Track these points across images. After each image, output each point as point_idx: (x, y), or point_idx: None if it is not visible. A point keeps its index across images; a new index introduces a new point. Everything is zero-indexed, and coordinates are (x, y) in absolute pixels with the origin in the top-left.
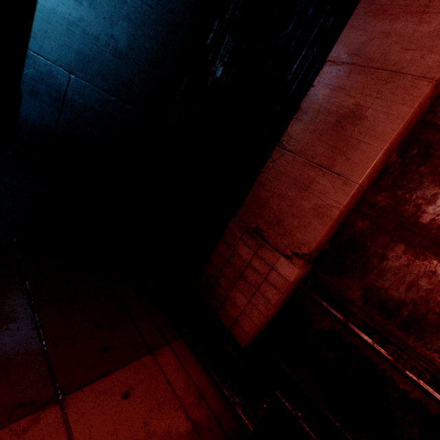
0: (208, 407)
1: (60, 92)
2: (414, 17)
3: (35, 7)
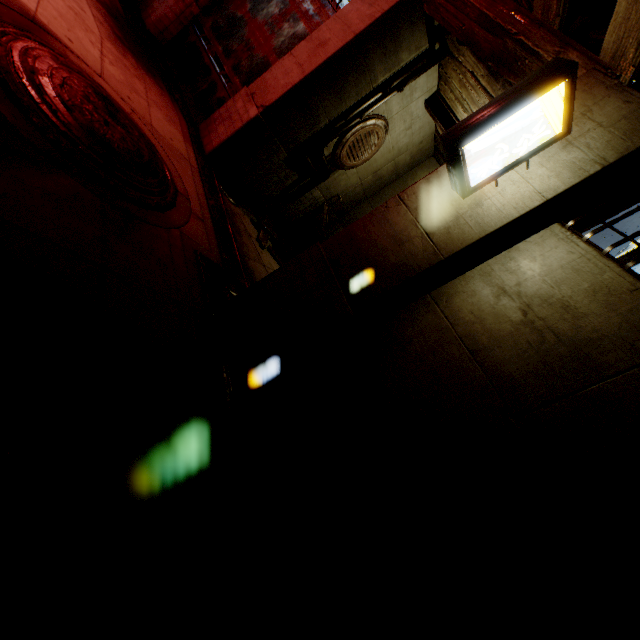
0: (116, 4)
1: None
2: None
3: None
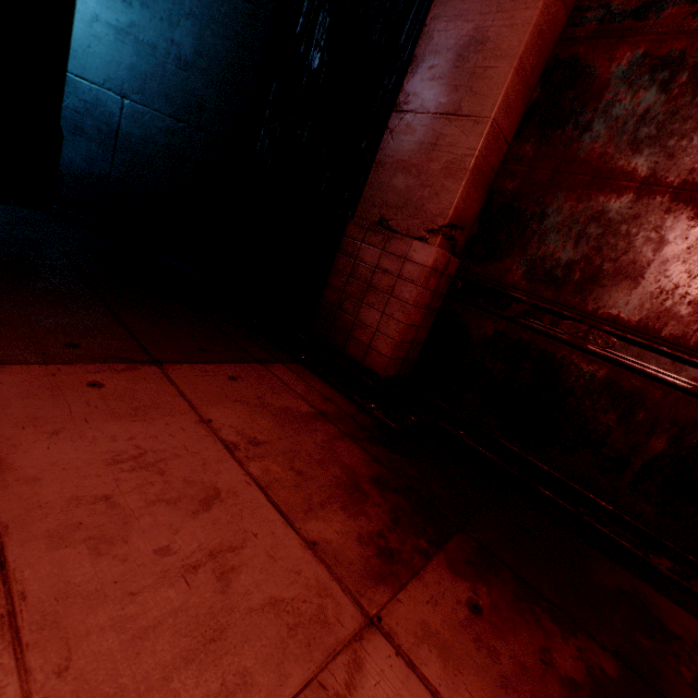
0: (337, 407)
1: (112, 125)
2: None
3: (73, 18)
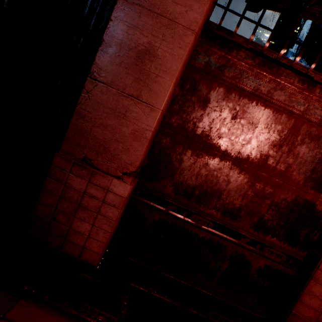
0: None
1: None
2: None
3: None
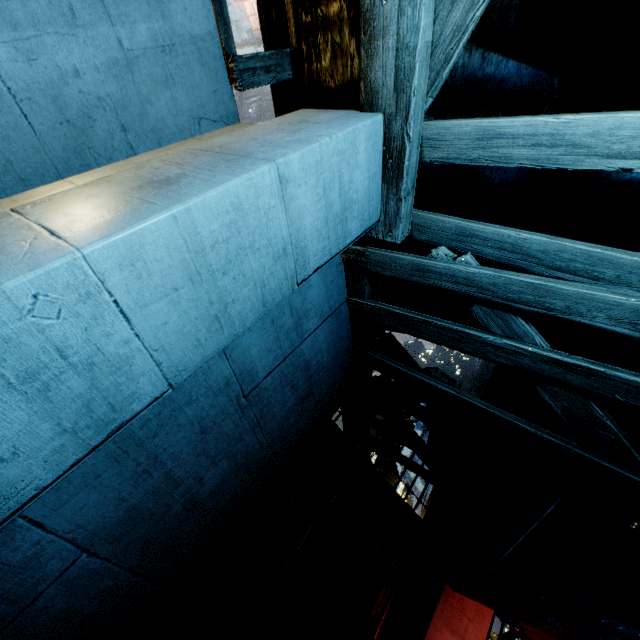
0: None
1: (23, 599)
2: (460, 639)
3: None
